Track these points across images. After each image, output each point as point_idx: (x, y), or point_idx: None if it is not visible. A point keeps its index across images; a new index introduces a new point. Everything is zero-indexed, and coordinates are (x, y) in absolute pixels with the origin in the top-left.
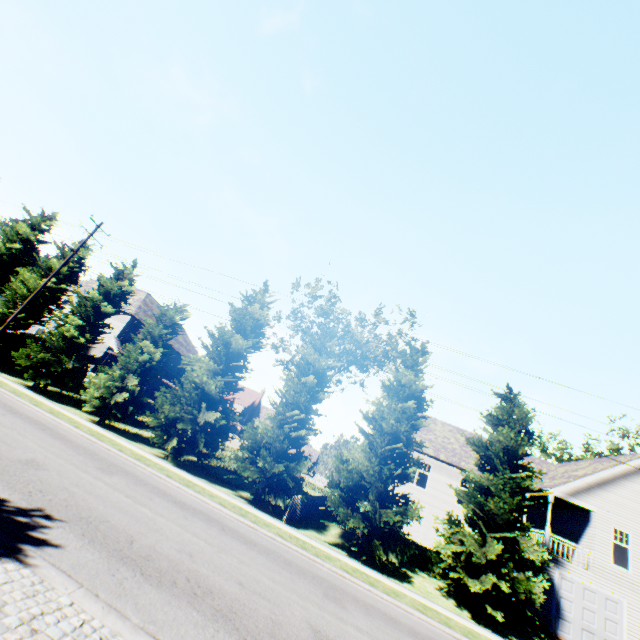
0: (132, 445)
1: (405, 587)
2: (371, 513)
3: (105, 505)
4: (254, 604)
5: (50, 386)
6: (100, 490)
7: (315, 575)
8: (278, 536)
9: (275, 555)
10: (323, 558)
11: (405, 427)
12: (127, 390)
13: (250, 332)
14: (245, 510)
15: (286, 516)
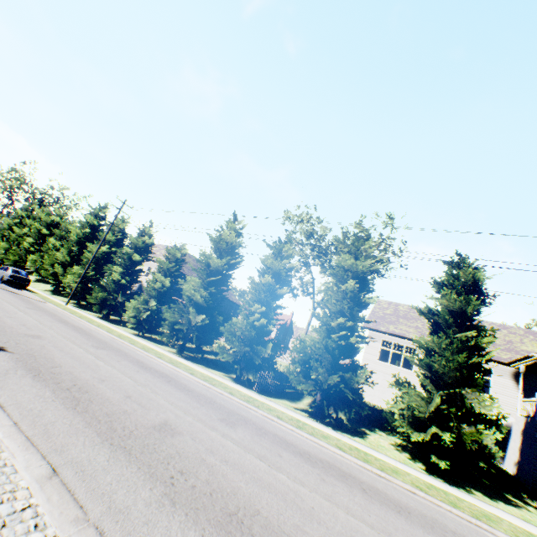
0: (151, 344)
1: (350, 438)
2: (328, 382)
3: (64, 355)
4: (121, 404)
5: (117, 317)
6: (74, 351)
7: (233, 412)
8: (226, 392)
9: (204, 398)
10: (261, 408)
11: (347, 305)
12: (151, 310)
13: (226, 253)
14: (214, 379)
15: (256, 387)
